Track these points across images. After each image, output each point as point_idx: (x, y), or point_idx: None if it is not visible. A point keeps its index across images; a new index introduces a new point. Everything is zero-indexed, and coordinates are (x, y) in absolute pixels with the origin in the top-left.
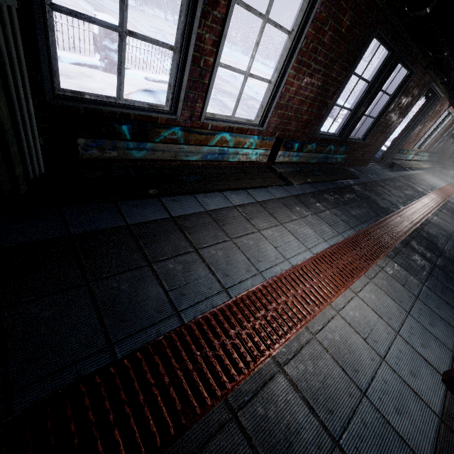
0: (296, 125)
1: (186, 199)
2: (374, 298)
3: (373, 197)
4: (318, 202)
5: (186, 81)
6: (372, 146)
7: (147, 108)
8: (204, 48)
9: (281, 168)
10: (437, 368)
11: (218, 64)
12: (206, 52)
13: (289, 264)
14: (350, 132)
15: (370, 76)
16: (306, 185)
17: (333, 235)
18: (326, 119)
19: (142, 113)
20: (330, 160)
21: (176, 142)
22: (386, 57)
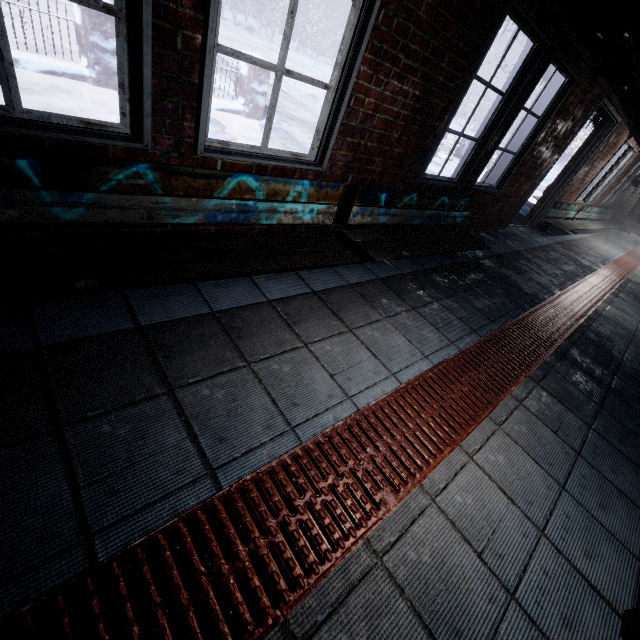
0: (382, 163)
1: (177, 292)
2: (503, 462)
3: (513, 277)
4: (422, 289)
5: (150, 78)
6: (513, 198)
7: (81, 129)
8: (179, 13)
9: (360, 234)
10: (612, 602)
11: (212, 47)
12: (183, 20)
13: (353, 407)
14: (476, 175)
15: (505, 84)
16: (405, 261)
17: (441, 346)
18: (450, 160)
19: (66, 138)
20: (445, 220)
21: (146, 191)
22: (529, 51)
